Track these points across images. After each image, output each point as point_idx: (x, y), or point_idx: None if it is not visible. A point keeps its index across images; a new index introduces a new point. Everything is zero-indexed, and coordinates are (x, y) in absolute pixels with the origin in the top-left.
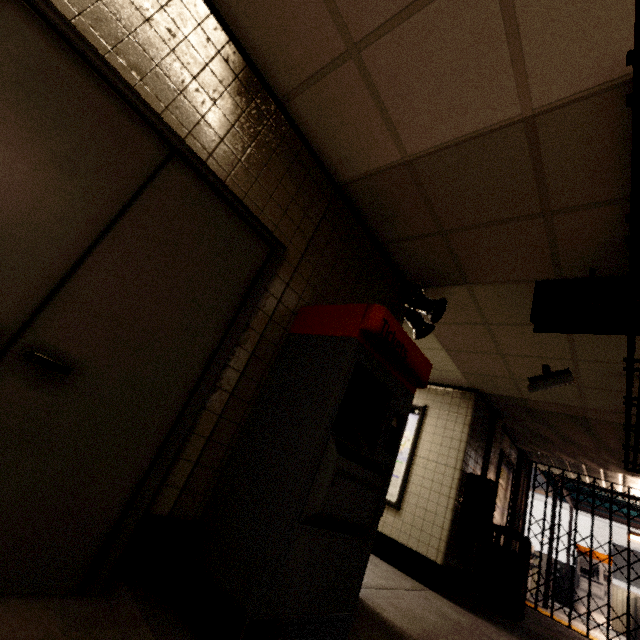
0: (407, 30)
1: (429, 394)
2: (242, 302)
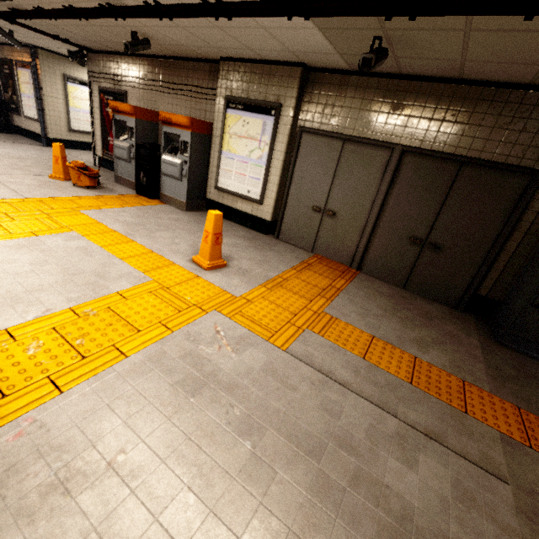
0: None
1: None
2: (513, 210)
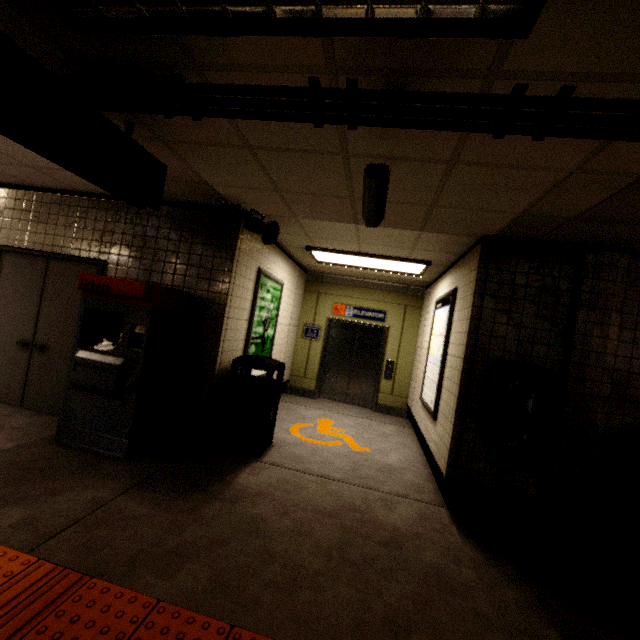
0: (5, 152)
1: (459, 271)
2: None
